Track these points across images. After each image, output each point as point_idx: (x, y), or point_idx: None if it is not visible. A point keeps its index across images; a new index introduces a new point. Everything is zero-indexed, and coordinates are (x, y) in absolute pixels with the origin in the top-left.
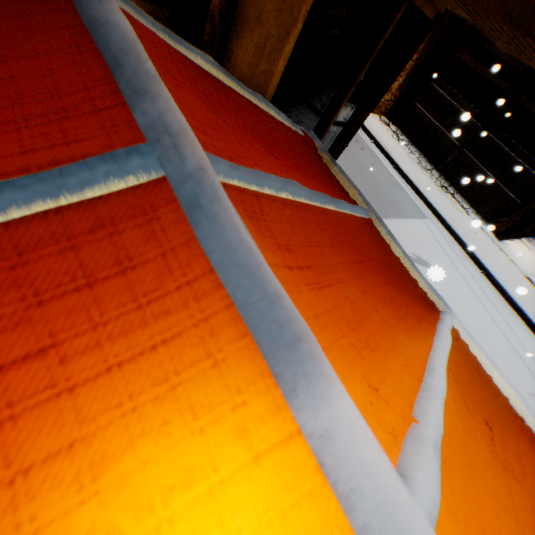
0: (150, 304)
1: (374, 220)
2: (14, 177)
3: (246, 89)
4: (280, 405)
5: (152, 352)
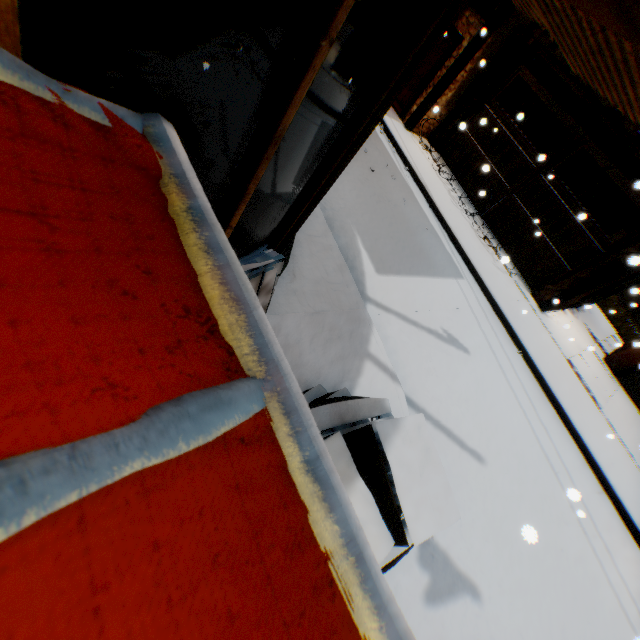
0: None
1: (275, 418)
2: None
3: None
4: None
5: None
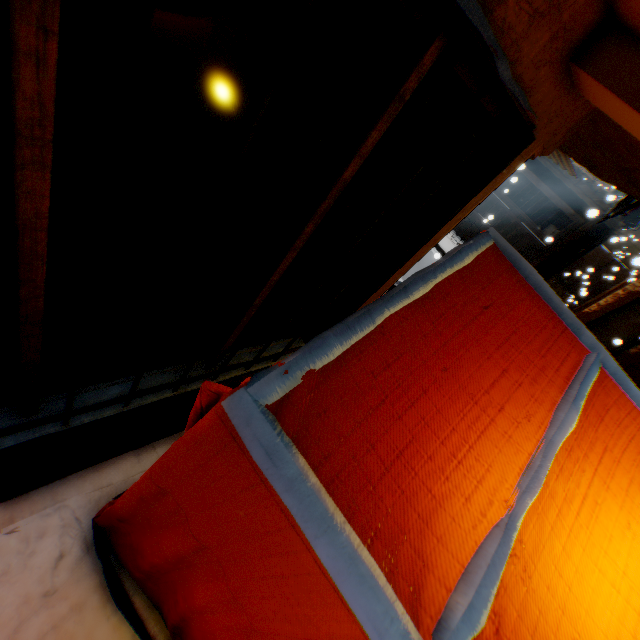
0: (618, 424)
1: None
2: (571, 378)
3: None
4: None
5: (628, 443)
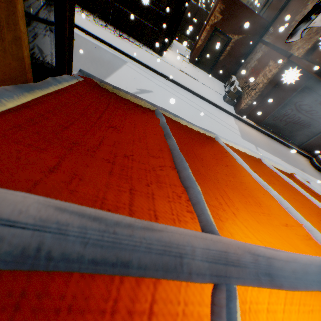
0: None
1: (164, 113)
2: None
3: (42, 84)
4: None
5: None
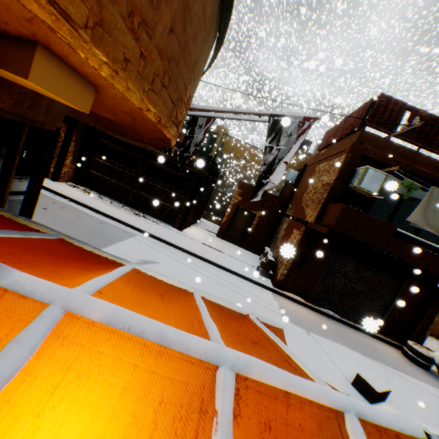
0: None
1: (66, 238)
2: None
3: None
4: None
5: None
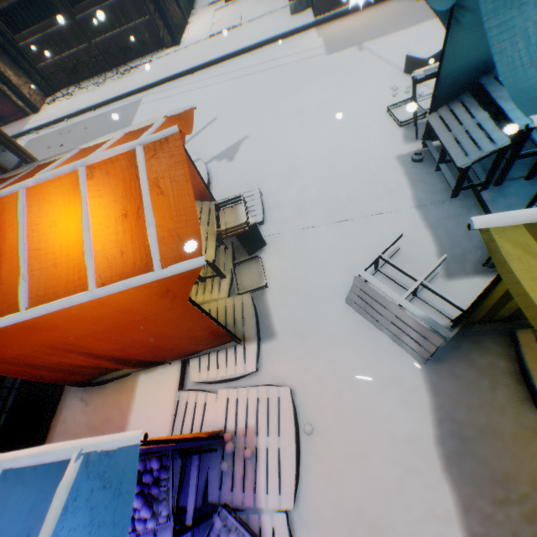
0: None
1: (40, 164)
2: None
3: None
4: (6, 198)
5: None
